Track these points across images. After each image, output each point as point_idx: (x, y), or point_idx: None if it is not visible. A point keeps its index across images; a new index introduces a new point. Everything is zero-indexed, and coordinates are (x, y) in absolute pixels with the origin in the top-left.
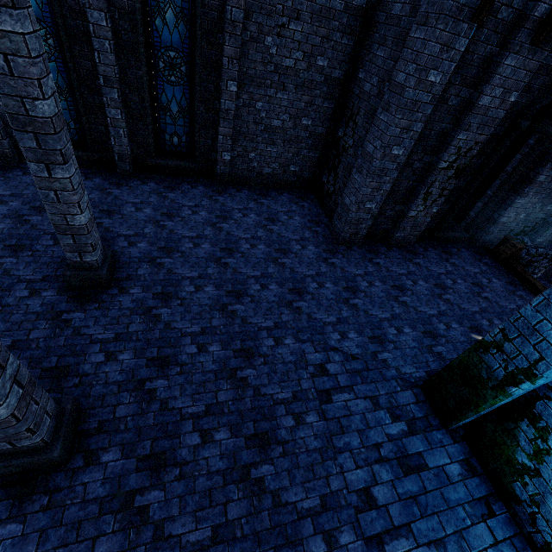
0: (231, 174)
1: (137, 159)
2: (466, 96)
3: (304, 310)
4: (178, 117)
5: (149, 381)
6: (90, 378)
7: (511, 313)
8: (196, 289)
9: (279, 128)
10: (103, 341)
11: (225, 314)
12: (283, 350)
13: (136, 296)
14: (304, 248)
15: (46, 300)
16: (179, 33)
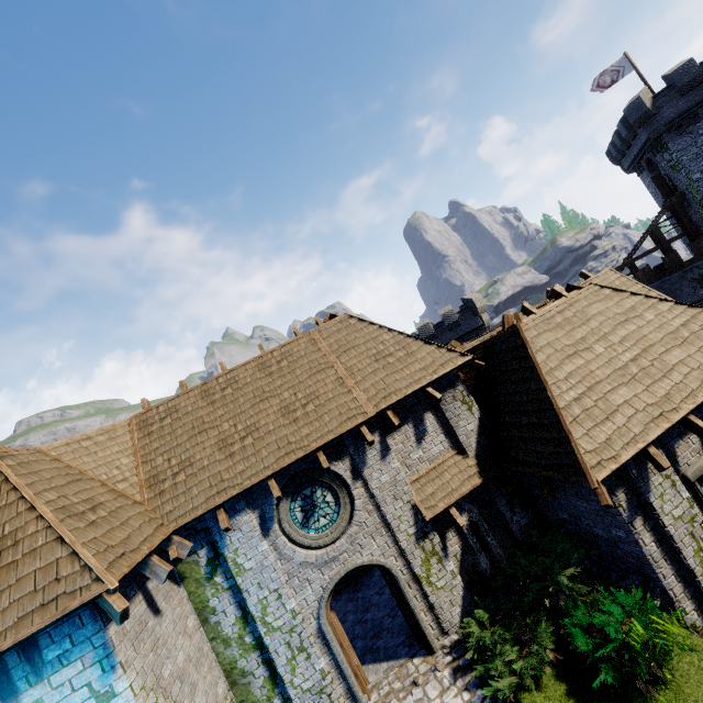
0: None
1: None
2: None
3: None
4: None
5: None
6: None
7: (379, 622)
8: None
9: None
10: None
11: None
12: None
13: None
14: None
15: None
16: None
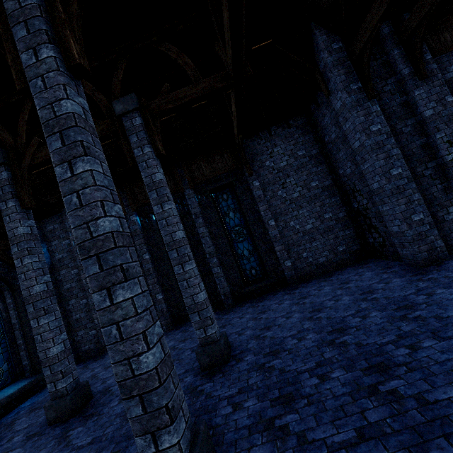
0: (297, 275)
1: (235, 295)
2: (412, 122)
3: (425, 316)
4: (250, 257)
5: (278, 418)
6: (222, 427)
7: None
8: (298, 340)
9: (312, 229)
10: (229, 396)
11: (335, 346)
12: (426, 352)
13: (250, 360)
14: (388, 283)
15: (186, 382)
16: (237, 218)
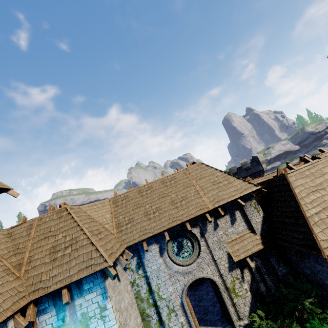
0: None
1: None
2: None
3: None
4: None
5: None
6: None
7: (207, 308)
8: None
9: None
10: None
11: None
12: None
13: None
14: None
15: None
16: None
